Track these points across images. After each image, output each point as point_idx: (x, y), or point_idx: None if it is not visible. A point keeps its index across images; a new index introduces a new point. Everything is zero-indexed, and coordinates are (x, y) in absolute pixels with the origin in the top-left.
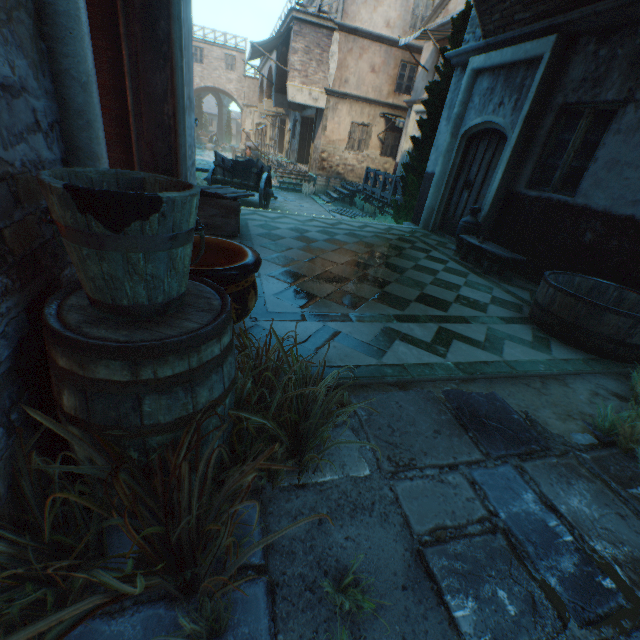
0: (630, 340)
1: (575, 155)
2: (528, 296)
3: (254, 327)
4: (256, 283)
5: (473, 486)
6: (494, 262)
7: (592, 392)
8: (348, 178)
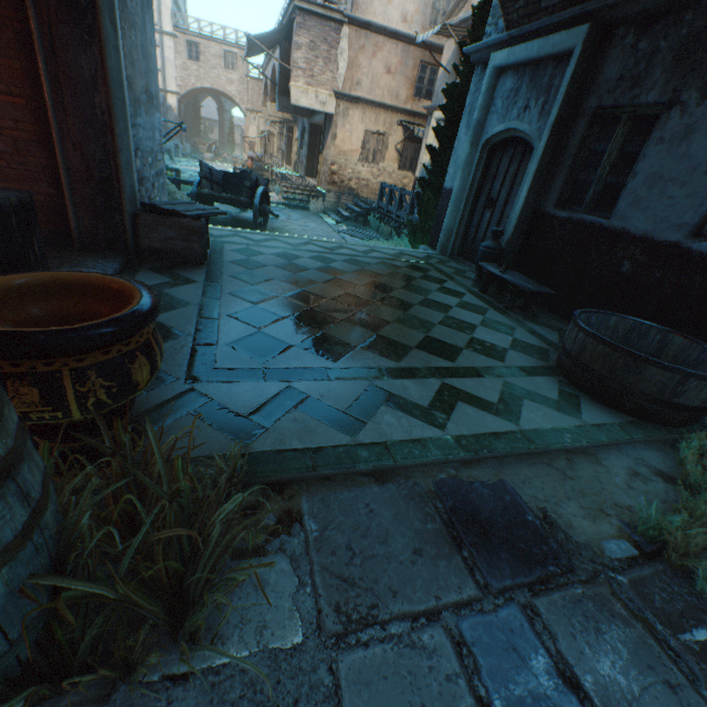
0: (677, 400)
1: (611, 169)
2: (556, 338)
3: (187, 392)
4: (154, 343)
5: (459, 650)
6: (518, 296)
7: (631, 471)
8: (362, 194)
